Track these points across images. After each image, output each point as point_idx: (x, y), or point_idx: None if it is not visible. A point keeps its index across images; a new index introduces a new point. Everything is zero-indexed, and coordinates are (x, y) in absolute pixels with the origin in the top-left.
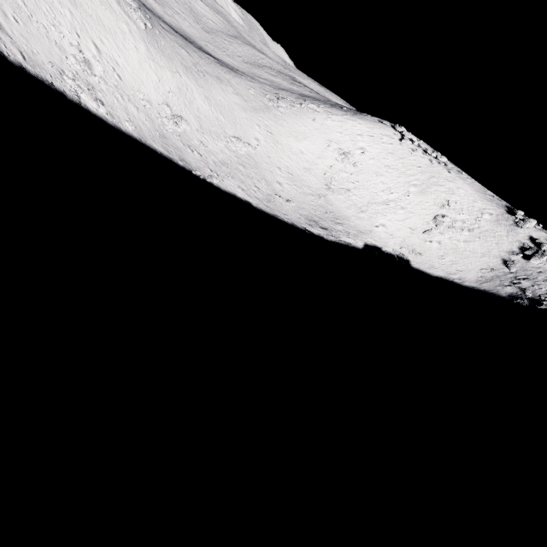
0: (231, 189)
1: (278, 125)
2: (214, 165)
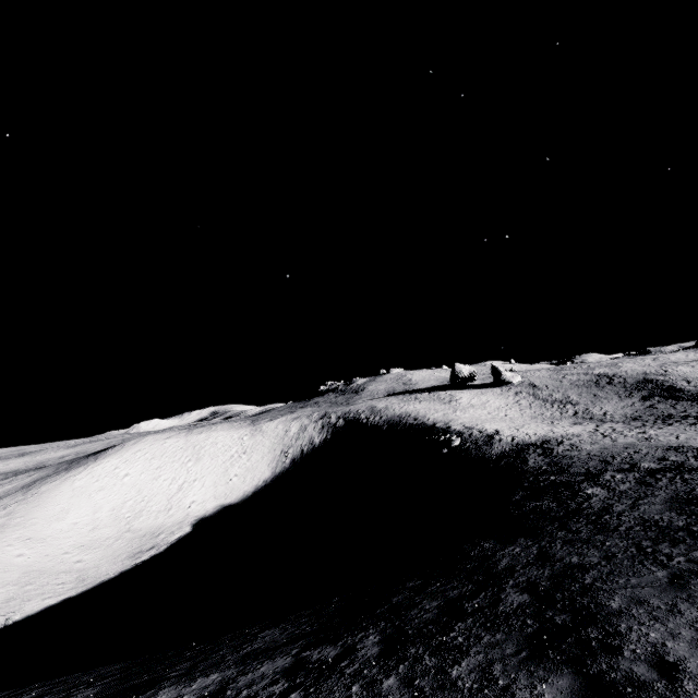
0: (38, 607)
1: (29, 527)
2: (0, 610)
